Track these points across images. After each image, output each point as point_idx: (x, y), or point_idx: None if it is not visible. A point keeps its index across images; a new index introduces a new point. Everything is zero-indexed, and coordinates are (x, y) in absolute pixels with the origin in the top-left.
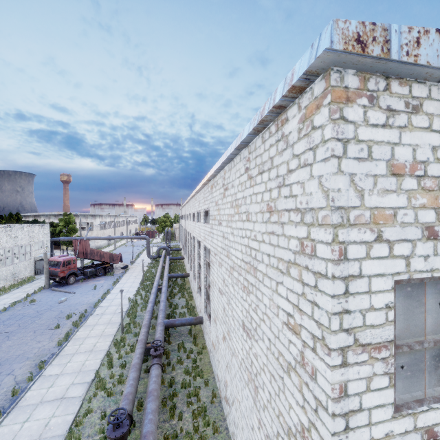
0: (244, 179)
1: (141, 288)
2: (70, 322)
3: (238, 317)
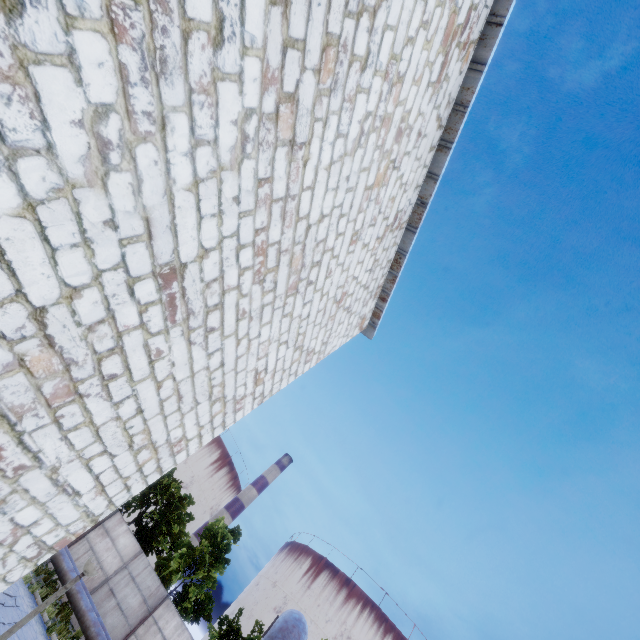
0: (393, 212)
1: None
2: None
3: (164, 222)
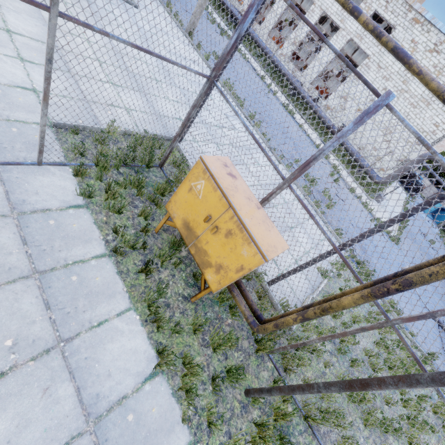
0: None
1: (214, 7)
2: (218, 30)
3: None
